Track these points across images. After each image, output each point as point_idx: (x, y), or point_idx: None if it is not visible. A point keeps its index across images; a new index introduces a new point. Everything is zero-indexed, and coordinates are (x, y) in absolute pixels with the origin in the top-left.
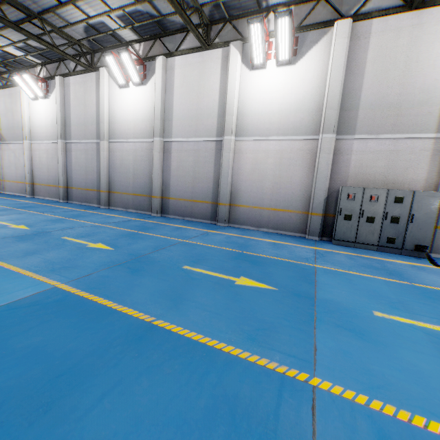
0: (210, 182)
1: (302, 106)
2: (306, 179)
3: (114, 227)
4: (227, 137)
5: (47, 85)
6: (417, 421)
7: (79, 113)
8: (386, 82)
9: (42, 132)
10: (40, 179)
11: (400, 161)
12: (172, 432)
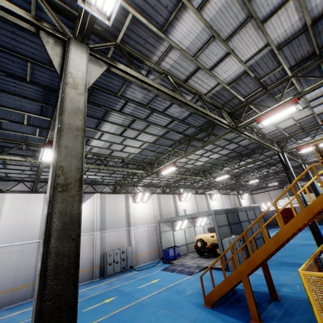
0: (32, 269)
1: (86, 221)
2: (91, 251)
3: None
4: None
5: None
6: (153, 294)
7: None
8: (112, 213)
9: None
10: None
11: (120, 237)
12: (136, 311)
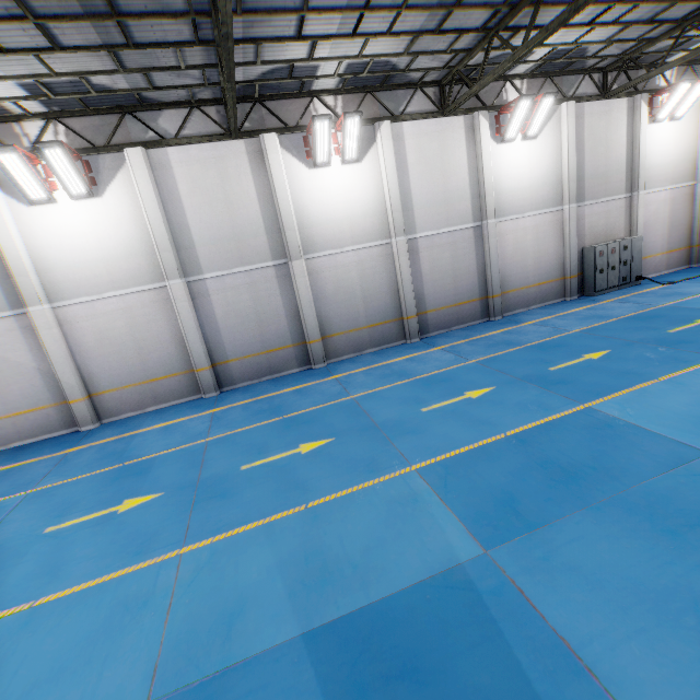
0: (474, 276)
1: (547, 180)
2: (559, 247)
3: (498, 354)
4: (490, 221)
5: (85, 167)
6: None
7: (214, 218)
8: (597, 157)
9: (92, 275)
10: (116, 377)
11: (611, 218)
12: None
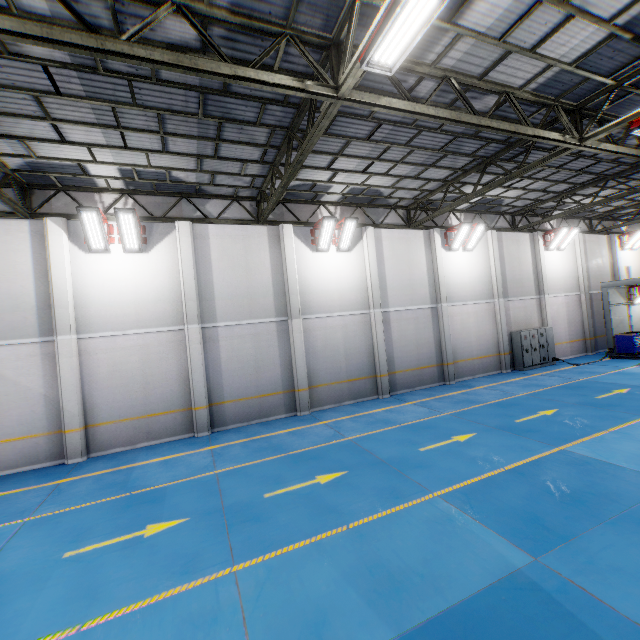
0: (432, 346)
1: (481, 280)
2: (493, 330)
3: (466, 409)
4: (444, 304)
5: (141, 230)
6: None
7: (234, 279)
8: (514, 268)
9: (122, 313)
10: (117, 409)
11: (528, 312)
12: None
